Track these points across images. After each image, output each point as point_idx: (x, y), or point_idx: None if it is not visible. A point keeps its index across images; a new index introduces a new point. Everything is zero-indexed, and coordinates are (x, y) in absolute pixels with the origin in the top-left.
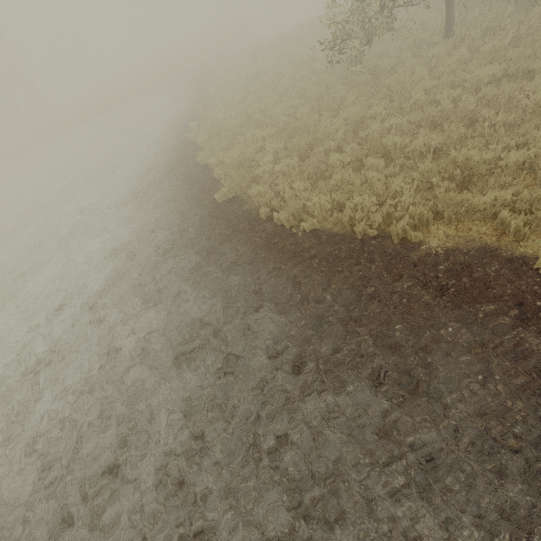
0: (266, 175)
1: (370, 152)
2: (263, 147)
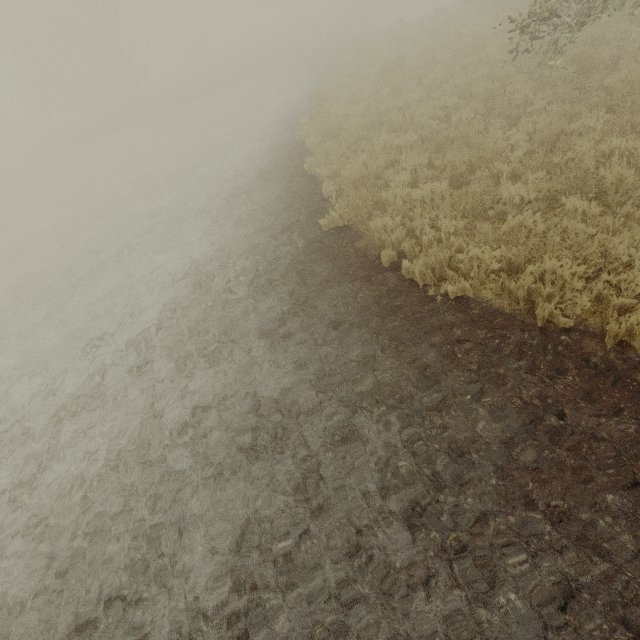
0: (398, 202)
1: (571, 188)
2: (395, 160)
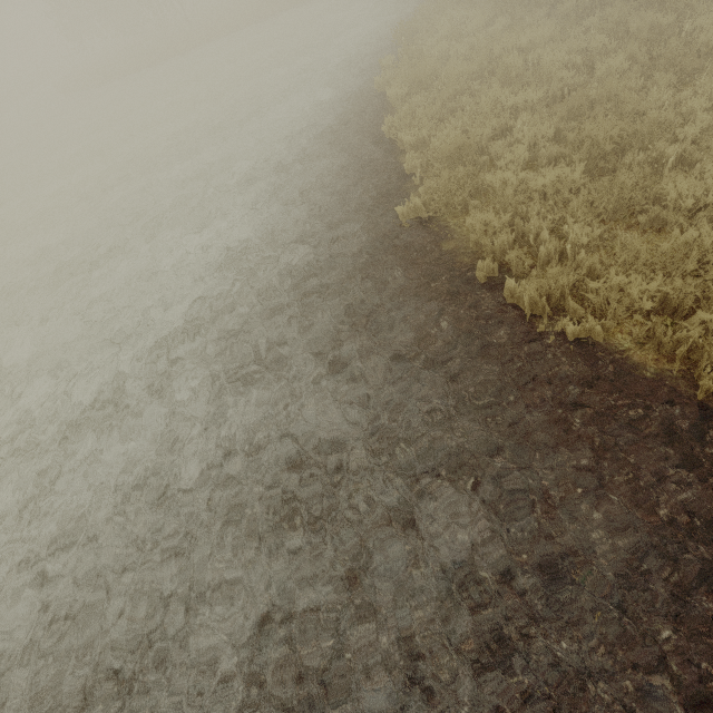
0: (508, 192)
1: None
2: (507, 128)
